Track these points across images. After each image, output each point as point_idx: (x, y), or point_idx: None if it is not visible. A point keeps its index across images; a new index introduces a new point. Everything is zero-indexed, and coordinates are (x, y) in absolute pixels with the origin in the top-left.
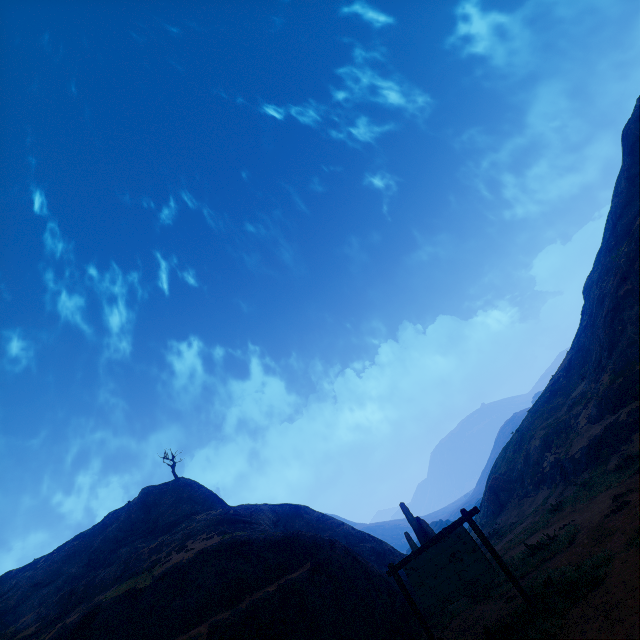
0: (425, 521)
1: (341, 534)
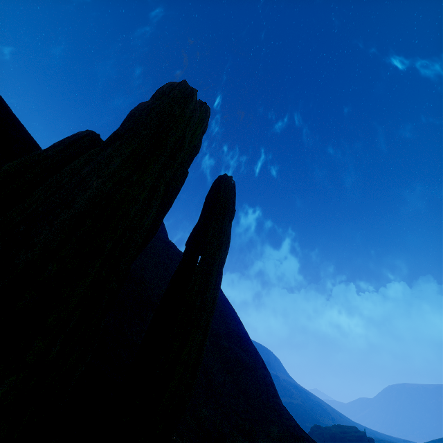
0: (187, 88)
1: (228, 326)
